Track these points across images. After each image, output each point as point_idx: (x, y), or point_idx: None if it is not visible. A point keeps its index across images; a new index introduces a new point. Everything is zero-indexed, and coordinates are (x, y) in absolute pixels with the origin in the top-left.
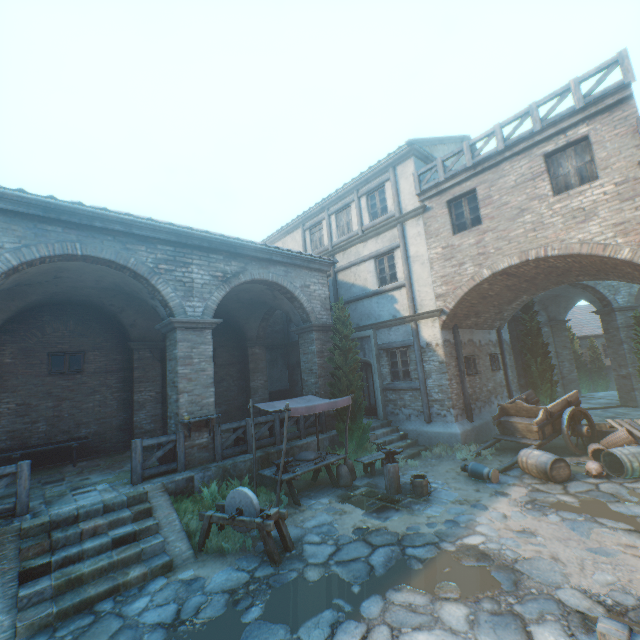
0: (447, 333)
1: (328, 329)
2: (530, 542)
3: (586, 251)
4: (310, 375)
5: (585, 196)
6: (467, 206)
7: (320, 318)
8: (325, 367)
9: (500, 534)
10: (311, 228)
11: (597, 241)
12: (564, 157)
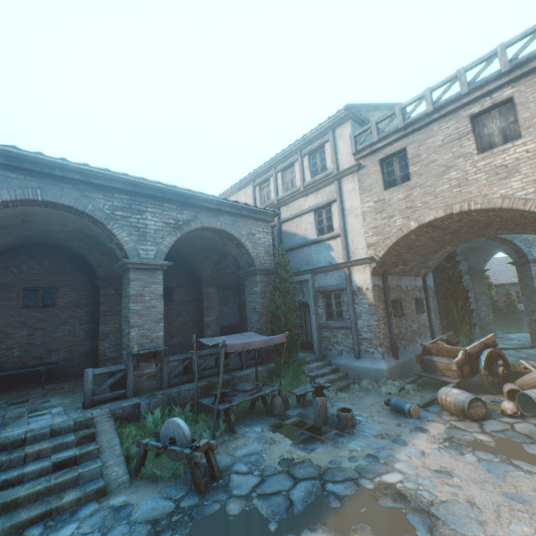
0: (377, 279)
1: (271, 273)
2: (447, 483)
3: (507, 205)
4: (253, 313)
5: (508, 154)
6: (398, 164)
7: (264, 263)
8: (267, 306)
9: (418, 472)
10: (260, 184)
11: (518, 196)
12: (489, 118)
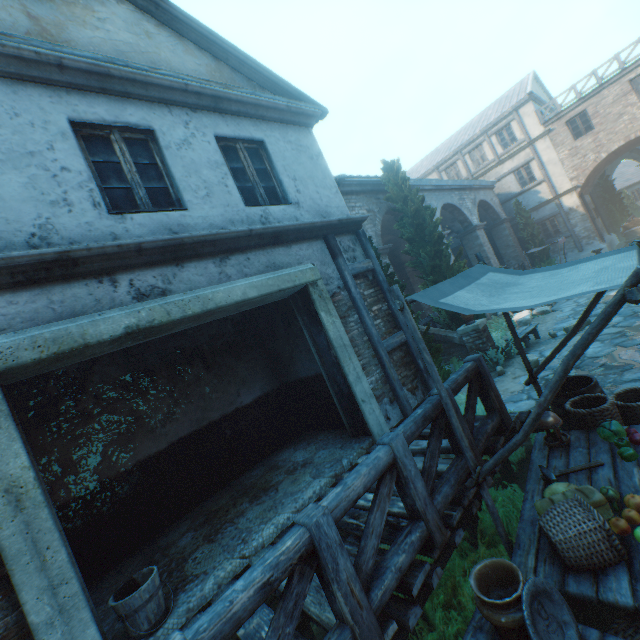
0: (579, 199)
1: (507, 221)
2: None
3: None
4: (507, 249)
5: None
6: (579, 122)
7: (502, 216)
8: (514, 242)
9: None
10: (445, 169)
11: None
12: None
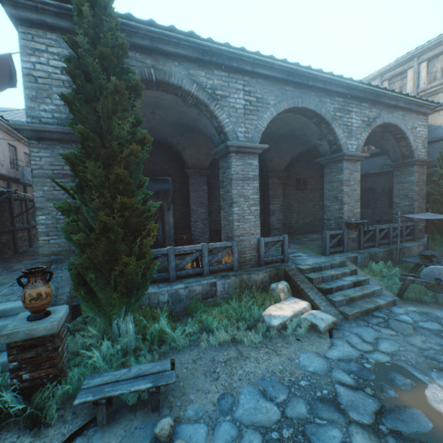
0: None
1: (424, 164)
2: None
3: None
4: (403, 199)
5: None
6: None
7: (419, 155)
8: (418, 194)
9: None
10: (390, 78)
11: None
12: None
